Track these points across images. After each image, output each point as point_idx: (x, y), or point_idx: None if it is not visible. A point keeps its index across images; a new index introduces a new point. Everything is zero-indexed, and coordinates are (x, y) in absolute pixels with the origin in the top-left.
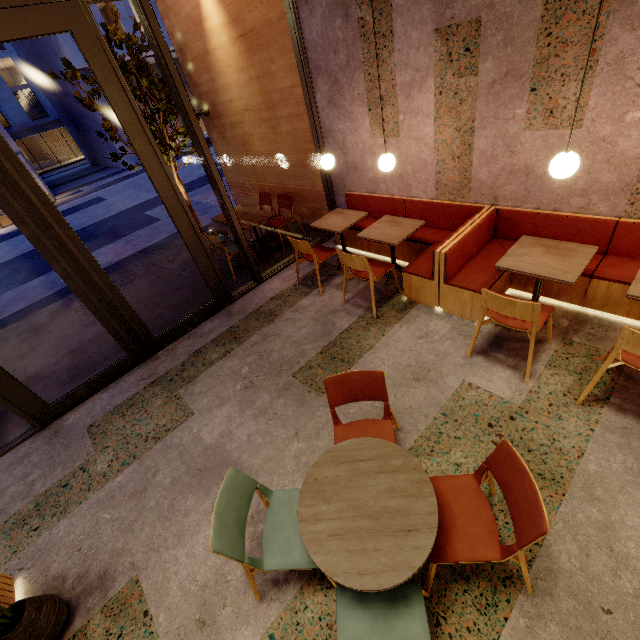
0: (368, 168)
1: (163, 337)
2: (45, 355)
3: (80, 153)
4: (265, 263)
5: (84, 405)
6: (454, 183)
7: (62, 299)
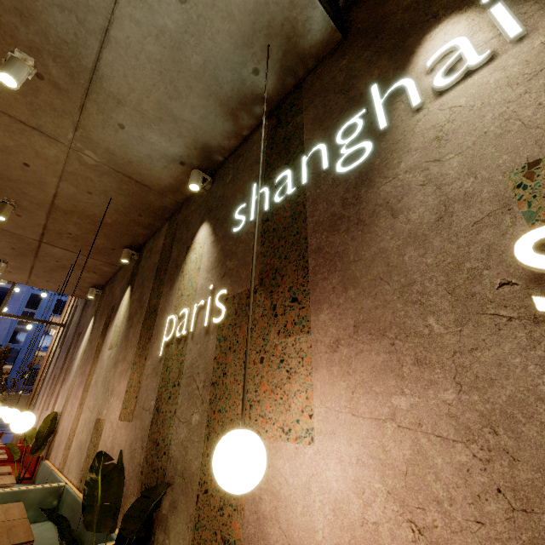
0: None
1: None
2: None
3: None
4: None
5: None
6: None
7: None
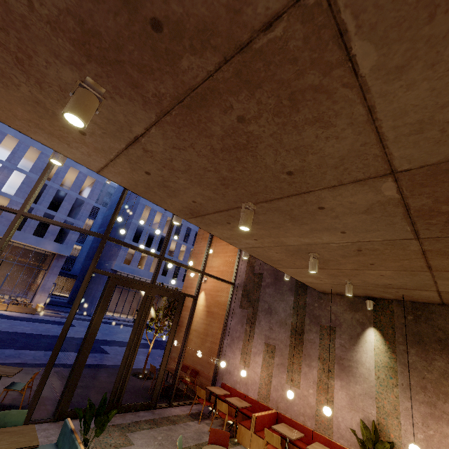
0: (235, 375)
1: (123, 406)
2: (52, 390)
3: (63, 292)
4: (173, 399)
5: (77, 420)
6: (264, 394)
7: (59, 367)
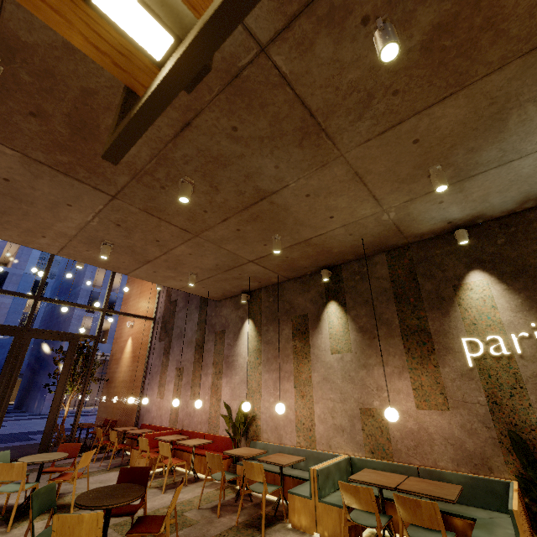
0: (153, 411)
1: None
2: None
3: (12, 399)
4: (80, 453)
5: None
6: (174, 419)
7: None
